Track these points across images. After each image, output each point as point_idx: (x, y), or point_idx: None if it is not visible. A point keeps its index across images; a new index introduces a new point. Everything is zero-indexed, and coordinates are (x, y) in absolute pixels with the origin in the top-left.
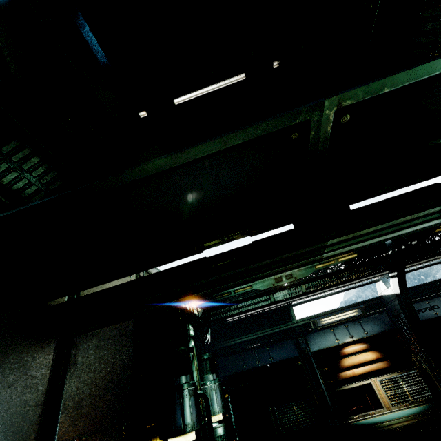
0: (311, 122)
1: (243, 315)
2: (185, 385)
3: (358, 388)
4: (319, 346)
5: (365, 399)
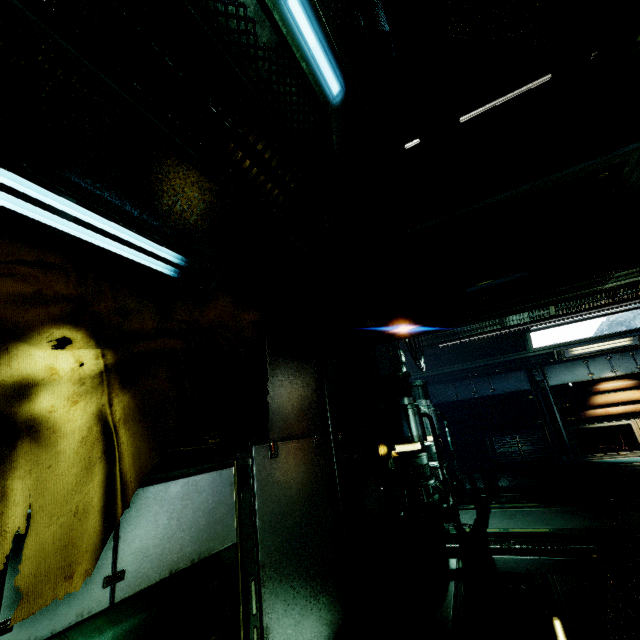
0: (628, 161)
1: (460, 342)
2: (410, 405)
3: (610, 428)
4: (562, 380)
5: (617, 439)
